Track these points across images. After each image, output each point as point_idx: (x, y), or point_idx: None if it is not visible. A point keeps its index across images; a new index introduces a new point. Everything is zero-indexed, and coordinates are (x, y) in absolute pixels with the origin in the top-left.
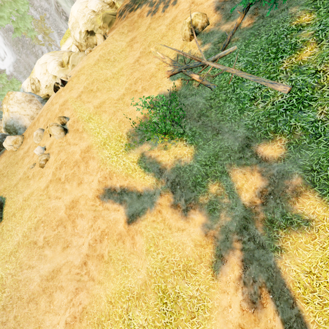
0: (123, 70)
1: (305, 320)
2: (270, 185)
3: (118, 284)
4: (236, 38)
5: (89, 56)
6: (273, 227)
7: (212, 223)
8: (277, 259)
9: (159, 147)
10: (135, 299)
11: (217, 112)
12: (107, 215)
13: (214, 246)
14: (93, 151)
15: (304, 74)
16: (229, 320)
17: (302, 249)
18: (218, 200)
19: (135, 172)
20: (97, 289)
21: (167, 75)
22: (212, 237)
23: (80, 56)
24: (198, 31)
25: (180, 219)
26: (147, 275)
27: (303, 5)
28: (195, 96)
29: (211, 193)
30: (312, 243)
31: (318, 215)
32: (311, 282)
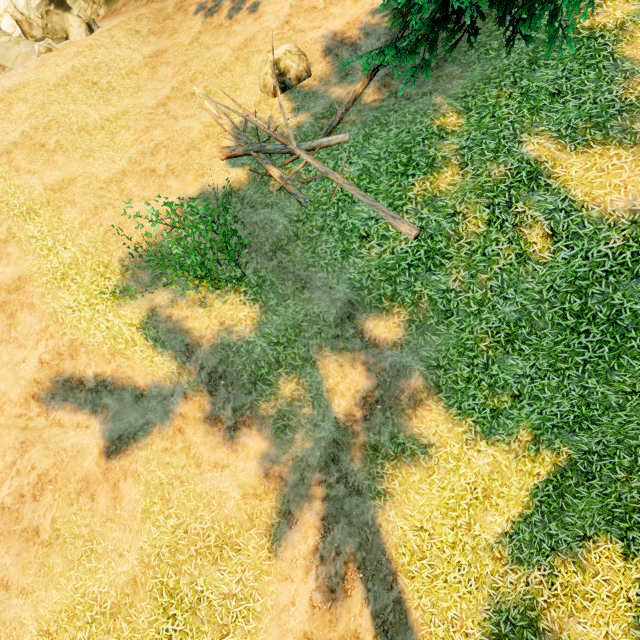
0: (128, 116)
1: (406, 606)
2: (378, 387)
3: (70, 590)
4: (352, 119)
5: (45, 62)
6: (377, 458)
7: (278, 452)
8: (379, 510)
9: (189, 300)
10: (108, 617)
11: (306, 248)
12: (58, 437)
13: (278, 495)
14: (32, 290)
15: (439, 213)
16: (288, 628)
17: (414, 492)
18: (293, 410)
19: (134, 347)
20: (16, 607)
21: (221, 156)
22: (277, 478)
23: (25, 50)
24: (290, 82)
25: (220, 446)
26: (139, 563)
27: (452, 98)
28: (271, 210)
29: (283, 396)
30: (429, 482)
31: (441, 437)
32: (422, 544)
